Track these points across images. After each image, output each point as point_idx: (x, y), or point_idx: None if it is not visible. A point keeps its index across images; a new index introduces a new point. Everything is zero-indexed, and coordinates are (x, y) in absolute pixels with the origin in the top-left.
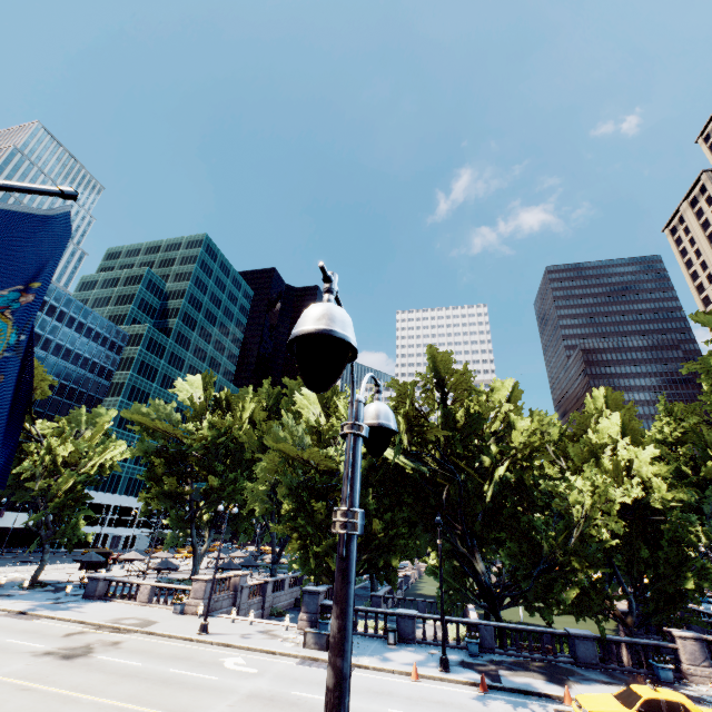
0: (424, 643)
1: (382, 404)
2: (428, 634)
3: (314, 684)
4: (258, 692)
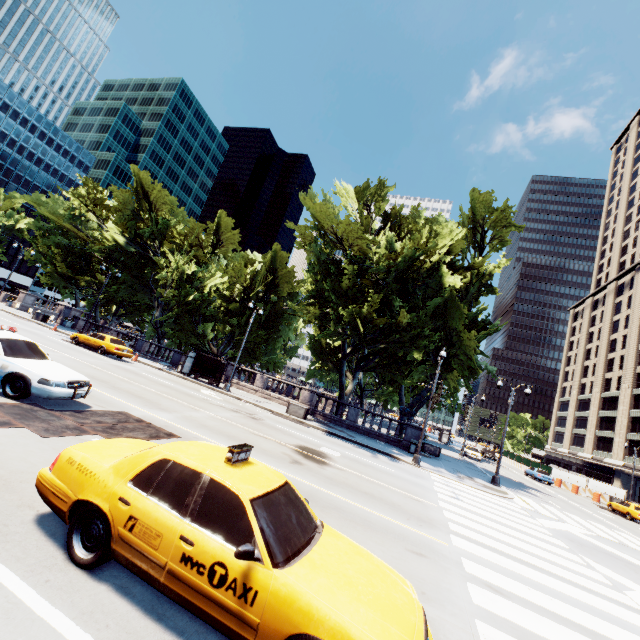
0: None
1: None
2: None
3: None
4: None
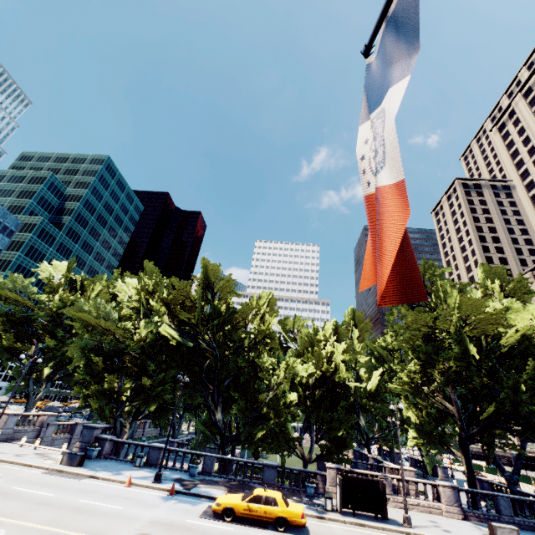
0: (164, 467)
1: None
2: None
3: (39, 484)
4: None
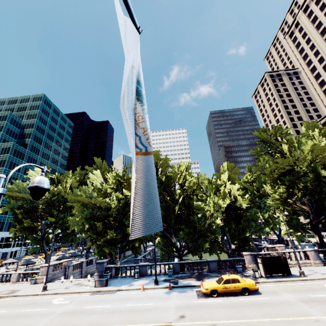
0: (151, 275)
1: (41, 177)
2: (157, 271)
3: (95, 302)
4: (67, 311)
